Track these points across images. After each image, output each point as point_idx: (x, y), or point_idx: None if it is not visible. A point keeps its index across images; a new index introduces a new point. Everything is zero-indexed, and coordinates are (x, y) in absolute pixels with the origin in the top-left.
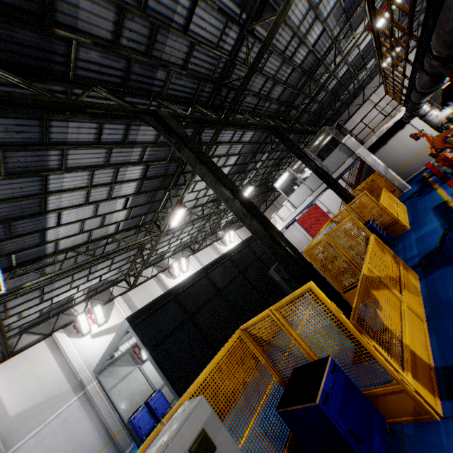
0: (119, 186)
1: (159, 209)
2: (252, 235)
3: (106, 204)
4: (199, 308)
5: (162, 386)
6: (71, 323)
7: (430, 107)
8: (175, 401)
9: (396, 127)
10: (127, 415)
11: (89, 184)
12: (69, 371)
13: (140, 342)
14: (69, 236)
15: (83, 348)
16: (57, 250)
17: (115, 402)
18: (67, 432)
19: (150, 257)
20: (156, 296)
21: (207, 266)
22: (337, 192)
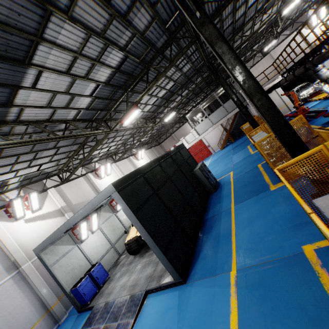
0: (98, 68)
1: (112, 109)
2: (180, 145)
3: (80, 84)
4: (160, 187)
5: (98, 261)
6: (2, 208)
7: (322, 66)
8: (111, 272)
9: (267, 91)
10: (68, 287)
11: (79, 50)
12: (1, 252)
13: (125, 205)
14: (36, 106)
15: (16, 231)
16: (18, 120)
17: (56, 276)
18: (0, 309)
19: (92, 153)
20: (85, 192)
21: (159, 158)
22: (248, 119)
